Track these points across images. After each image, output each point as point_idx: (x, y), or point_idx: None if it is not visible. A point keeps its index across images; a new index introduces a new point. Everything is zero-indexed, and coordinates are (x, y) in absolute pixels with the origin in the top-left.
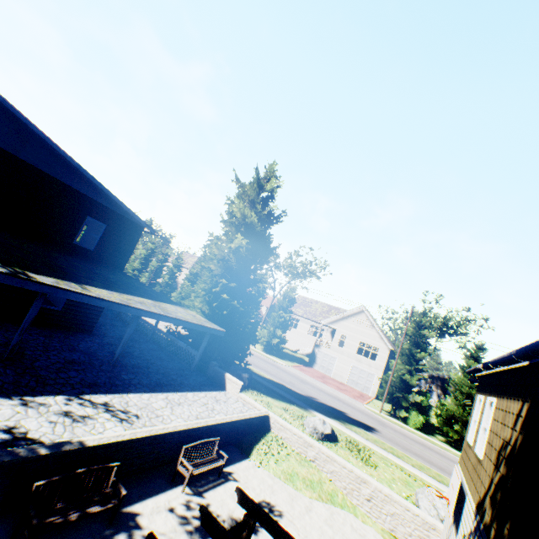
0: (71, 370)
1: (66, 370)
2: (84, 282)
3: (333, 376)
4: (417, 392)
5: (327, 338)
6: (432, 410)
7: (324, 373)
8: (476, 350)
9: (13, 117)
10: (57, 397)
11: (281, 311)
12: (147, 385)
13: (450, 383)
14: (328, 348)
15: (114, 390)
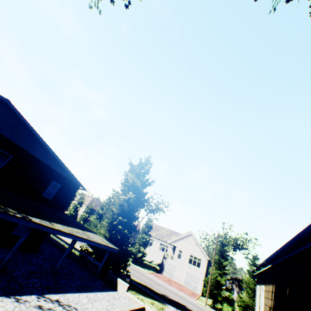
0: (33, 278)
1: (31, 278)
2: (51, 220)
3: (174, 280)
4: (225, 289)
5: (170, 252)
6: (235, 303)
7: (169, 277)
8: (253, 259)
9: (32, 134)
10: (32, 296)
11: (144, 234)
12: (75, 287)
13: (243, 282)
14: (172, 259)
15: (59, 291)
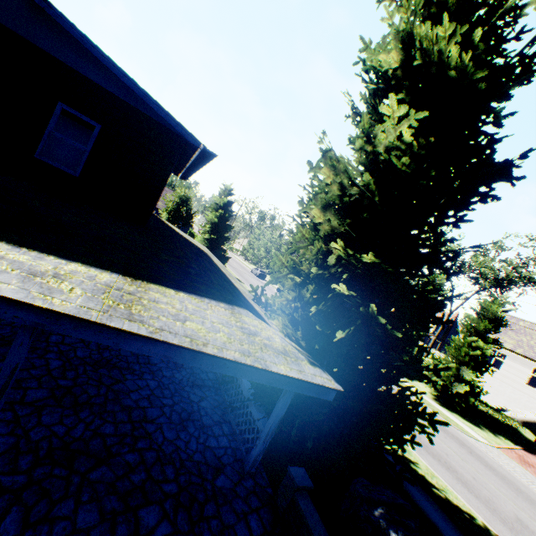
0: None
1: None
2: None
3: None
4: None
5: None
6: None
7: None
8: None
9: None
10: None
11: (474, 337)
12: None
13: None
14: None
15: None
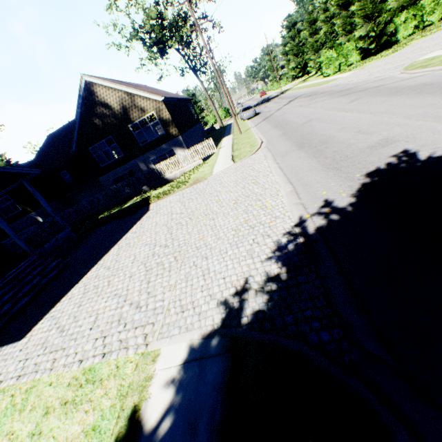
0: None
1: None
2: None
3: None
4: None
5: None
6: None
7: None
8: None
9: None
10: None
11: None
12: None
13: None
14: None
15: None
